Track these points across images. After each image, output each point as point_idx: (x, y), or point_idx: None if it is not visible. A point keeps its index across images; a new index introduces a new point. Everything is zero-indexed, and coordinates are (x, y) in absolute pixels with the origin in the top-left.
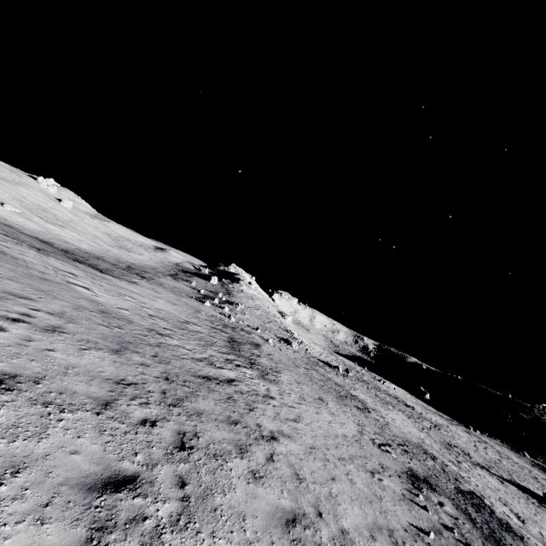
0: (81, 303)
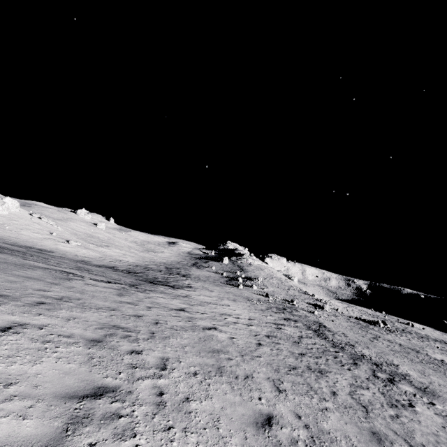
0: (258, 369)
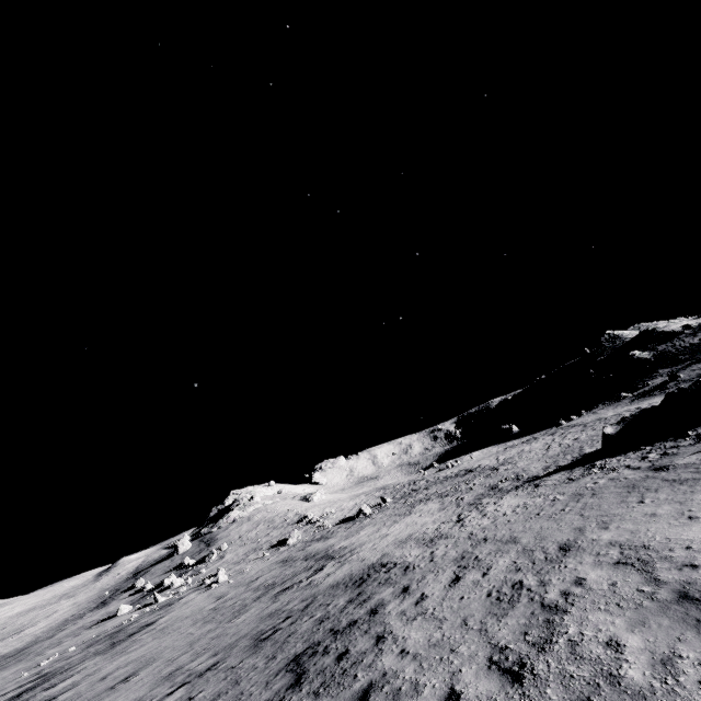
0: None
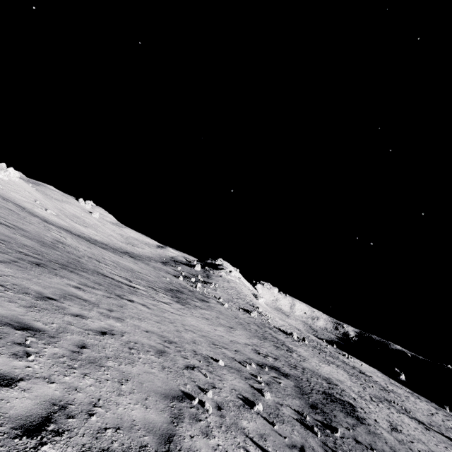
0: (45, 234)
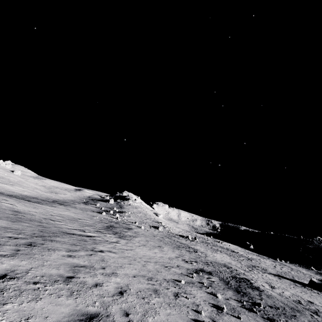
0: (2, 207)
